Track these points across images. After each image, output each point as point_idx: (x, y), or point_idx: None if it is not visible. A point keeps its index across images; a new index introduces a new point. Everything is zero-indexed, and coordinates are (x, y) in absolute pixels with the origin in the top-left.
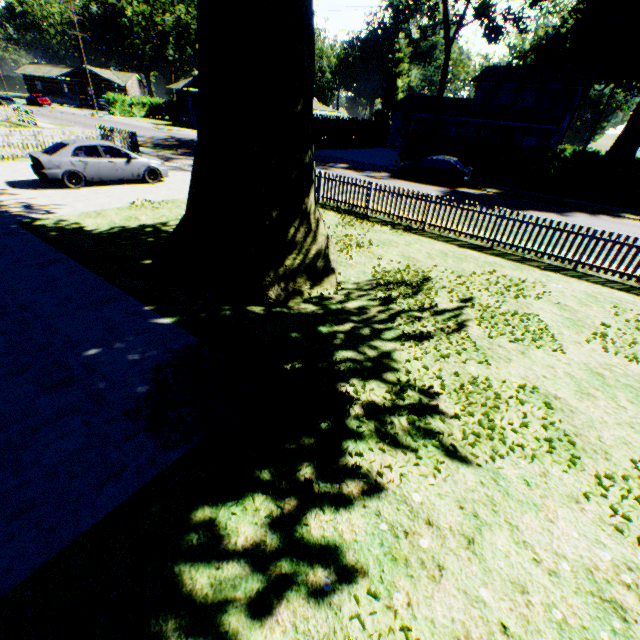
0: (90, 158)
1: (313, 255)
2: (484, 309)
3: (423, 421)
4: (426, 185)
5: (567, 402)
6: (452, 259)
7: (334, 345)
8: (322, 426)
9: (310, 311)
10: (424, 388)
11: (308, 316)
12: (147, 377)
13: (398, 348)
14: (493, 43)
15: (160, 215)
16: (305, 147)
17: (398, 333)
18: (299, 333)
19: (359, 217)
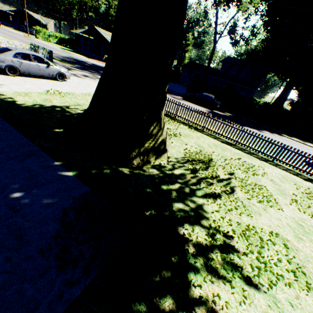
0: (24, 60)
1: (159, 142)
2: (241, 180)
3: (229, 257)
4: (199, 106)
5: (293, 243)
6: (220, 149)
7: (171, 199)
8: (173, 261)
9: (155, 174)
10: (224, 232)
11: (154, 177)
12: (56, 218)
13: (205, 203)
14: (234, 47)
15: (65, 101)
16: (166, 83)
17: (204, 193)
18: (151, 189)
19: (172, 119)
